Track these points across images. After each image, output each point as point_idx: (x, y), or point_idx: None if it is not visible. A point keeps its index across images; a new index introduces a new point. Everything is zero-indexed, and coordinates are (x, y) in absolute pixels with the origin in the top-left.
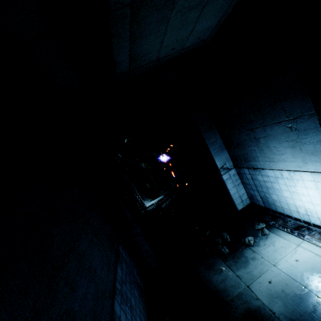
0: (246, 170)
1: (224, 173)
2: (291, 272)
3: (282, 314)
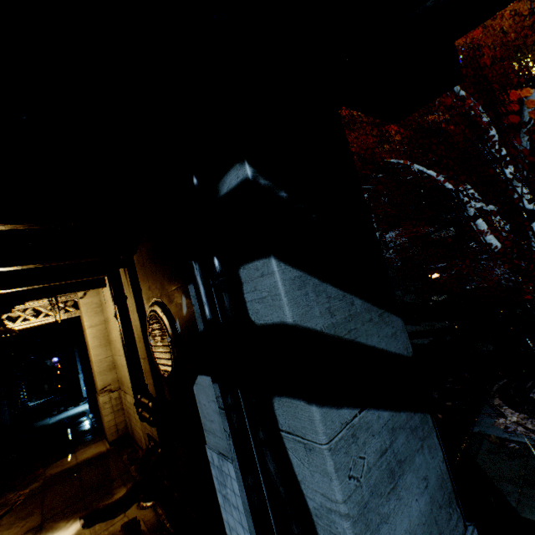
0: None
1: (81, 373)
2: (71, 413)
3: (52, 422)
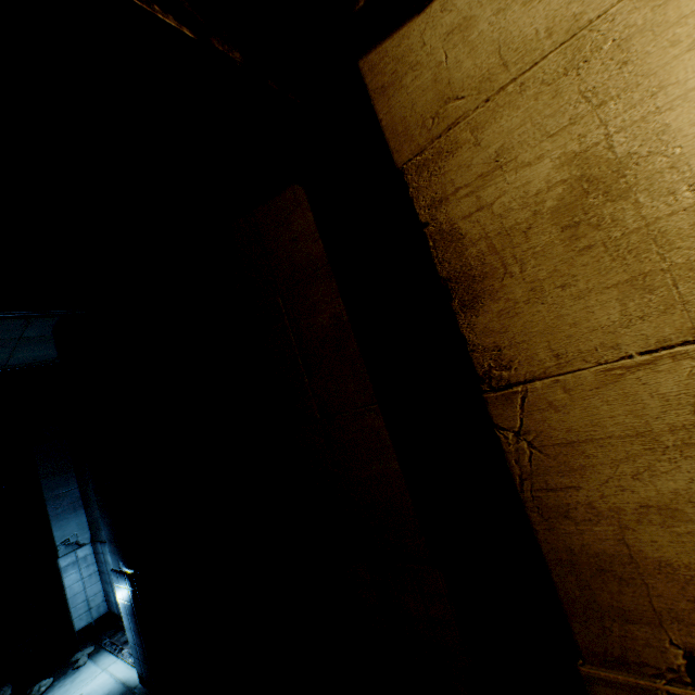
0: (100, 546)
1: (66, 554)
2: None
3: None
